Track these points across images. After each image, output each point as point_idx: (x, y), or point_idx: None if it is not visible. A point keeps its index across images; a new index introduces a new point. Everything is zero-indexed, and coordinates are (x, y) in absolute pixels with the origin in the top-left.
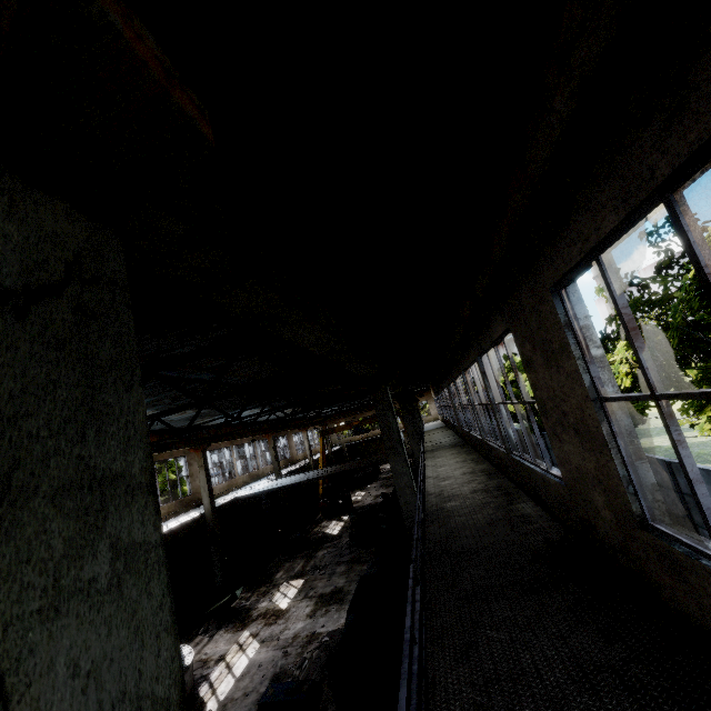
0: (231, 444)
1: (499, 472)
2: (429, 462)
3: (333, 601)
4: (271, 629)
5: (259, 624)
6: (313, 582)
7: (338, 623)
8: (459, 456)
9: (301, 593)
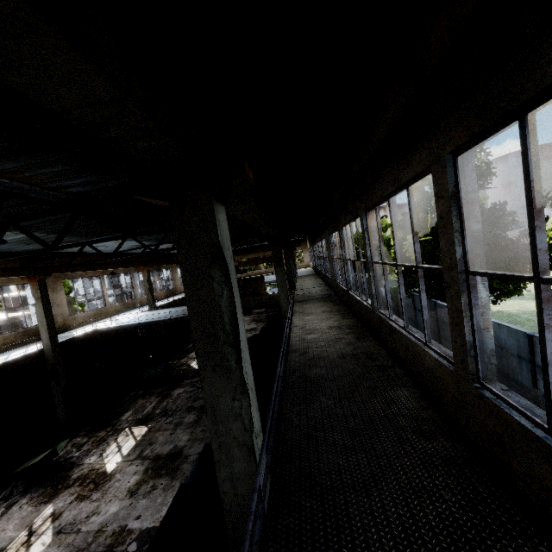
0: (102, 274)
1: (399, 368)
2: (297, 320)
3: (165, 471)
4: (79, 508)
5: (70, 496)
6: (155, 434)
7: (157, 516)
8: (332, 316)
9: (136, 450)
